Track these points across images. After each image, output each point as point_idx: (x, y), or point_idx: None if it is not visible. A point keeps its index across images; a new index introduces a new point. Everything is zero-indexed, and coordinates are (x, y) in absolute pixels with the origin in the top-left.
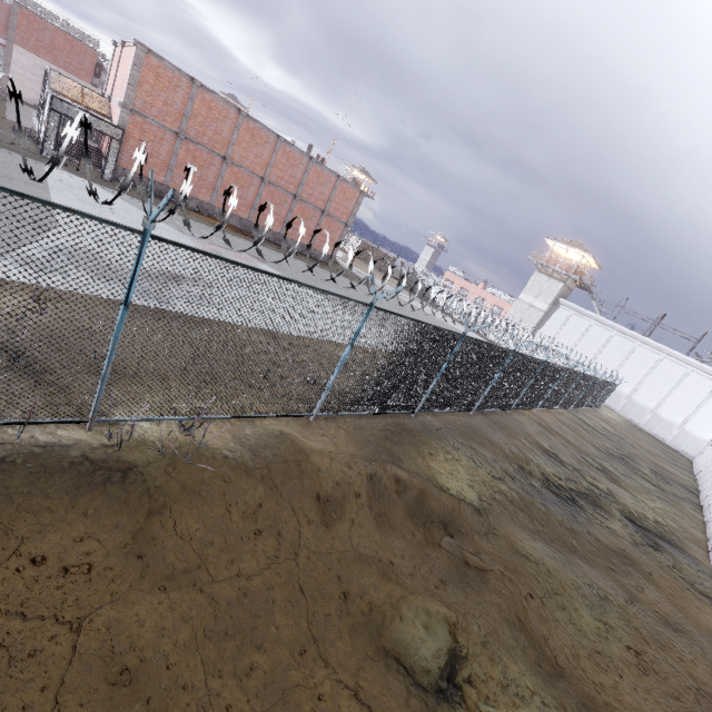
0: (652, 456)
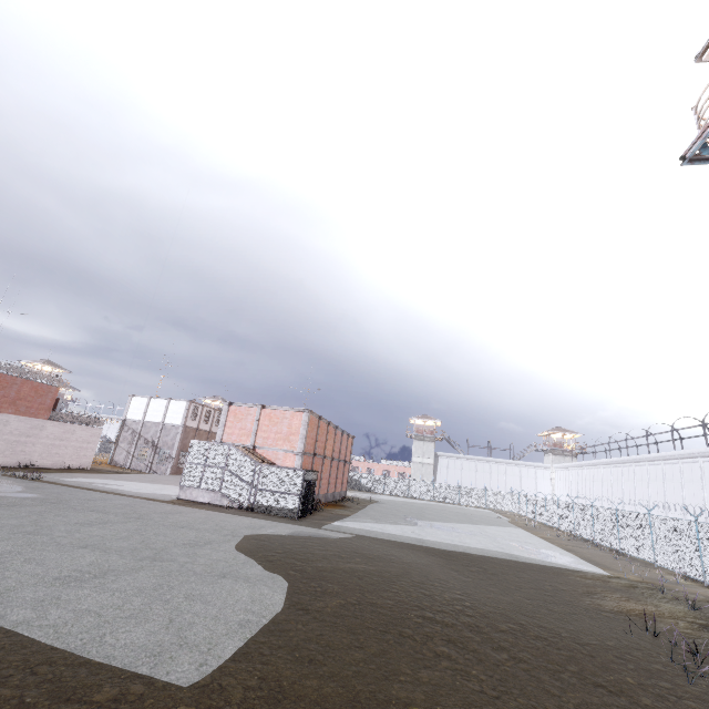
0: None
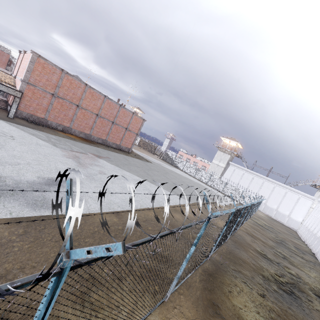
0: (287, 236)
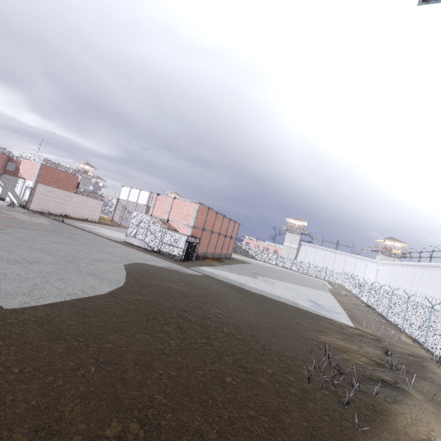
0: None
